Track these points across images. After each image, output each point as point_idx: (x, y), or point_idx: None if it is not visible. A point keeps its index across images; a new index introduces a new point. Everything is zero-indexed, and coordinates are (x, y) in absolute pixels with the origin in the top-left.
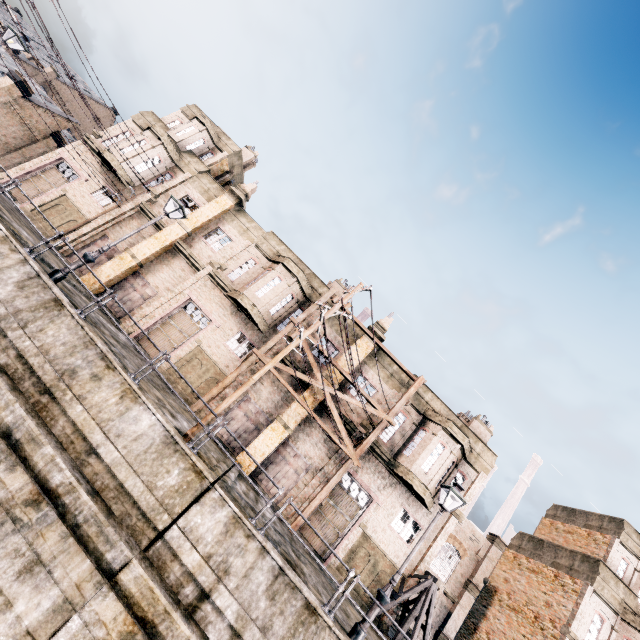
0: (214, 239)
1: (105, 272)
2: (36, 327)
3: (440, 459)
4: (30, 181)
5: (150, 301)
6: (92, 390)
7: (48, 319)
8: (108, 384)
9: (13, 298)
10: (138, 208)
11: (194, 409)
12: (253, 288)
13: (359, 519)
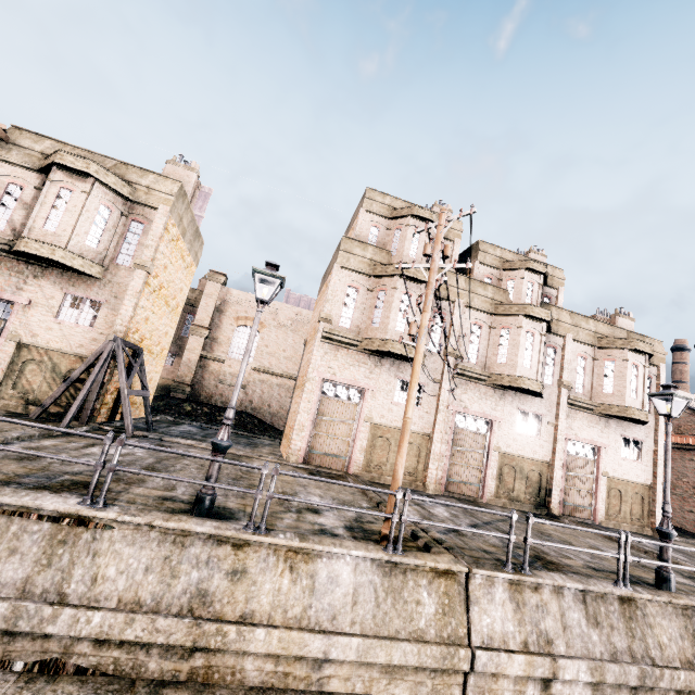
0: None
1: None
2: None
3: (70, 207)
4: None
5: None
6: None
7: None
8: None
9: None
10: None
11: None
12: None
13: (3, 333)
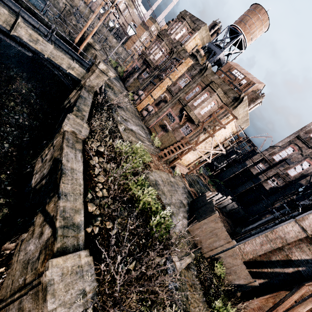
0: None
1: None
2: None
3: (123, 6)
4: None
5: None
6: None
7: None
8: None
9: None
10: None
11: None
12: None
13: (109, 16)
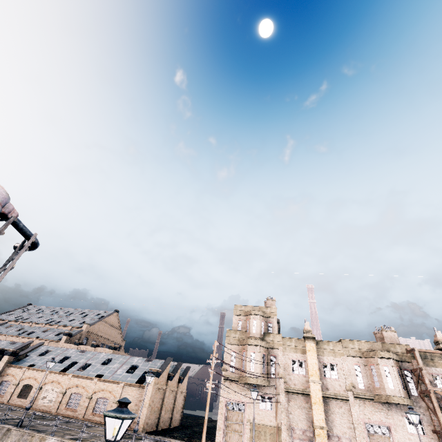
0: (328, 372)
1: None
2: None
3: None
4: (228, 432)
5: None
6: None
7: None
8: None
9: None
10: (285, 393)
11: None
12: (385, 386)
13: None
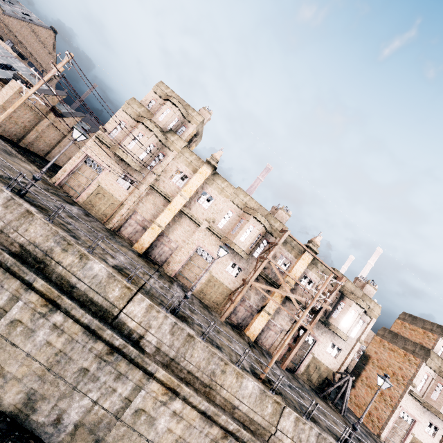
0: (203, 199)
1: (146, 240)
2: (189, 355)
3: (353, 318)
4: (73, 178)
5: (175, 251)
6: (224, 379)
7: (191, 348)
8: (229, 373)
9: (172, 342)
10: (149, 186)
11: (223, 319)
12: (238, 236)
13: (310, 351)
